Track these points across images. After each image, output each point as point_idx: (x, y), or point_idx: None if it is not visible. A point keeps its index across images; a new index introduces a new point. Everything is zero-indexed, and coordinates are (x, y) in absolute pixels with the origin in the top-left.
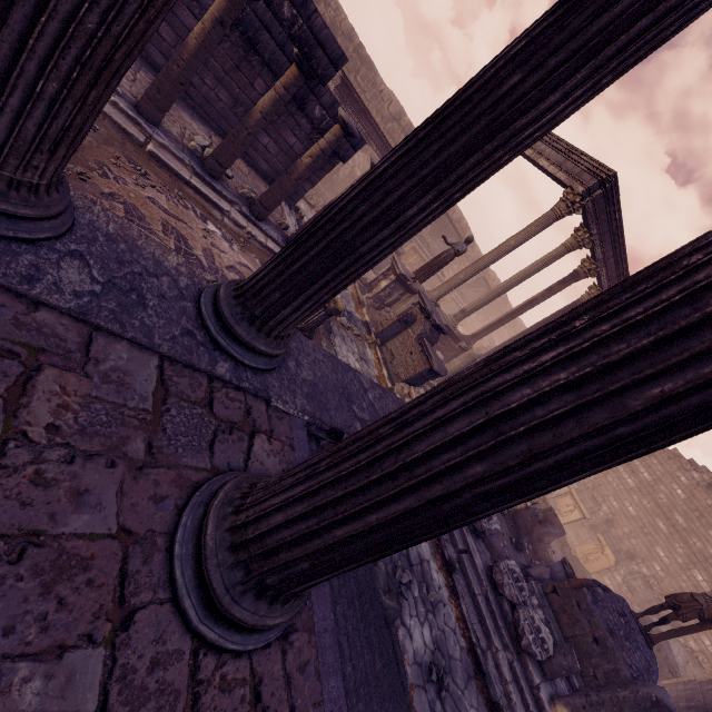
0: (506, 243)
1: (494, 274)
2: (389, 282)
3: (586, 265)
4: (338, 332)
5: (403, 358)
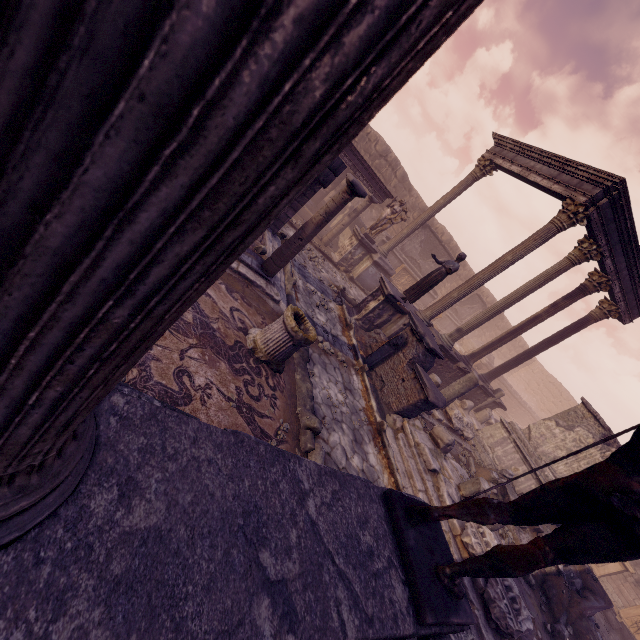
0: (502, 258)
1: (487, 290)
2: (378, 302)
3: (595, 278)
4: (319, 359)
5: (394, 386)
